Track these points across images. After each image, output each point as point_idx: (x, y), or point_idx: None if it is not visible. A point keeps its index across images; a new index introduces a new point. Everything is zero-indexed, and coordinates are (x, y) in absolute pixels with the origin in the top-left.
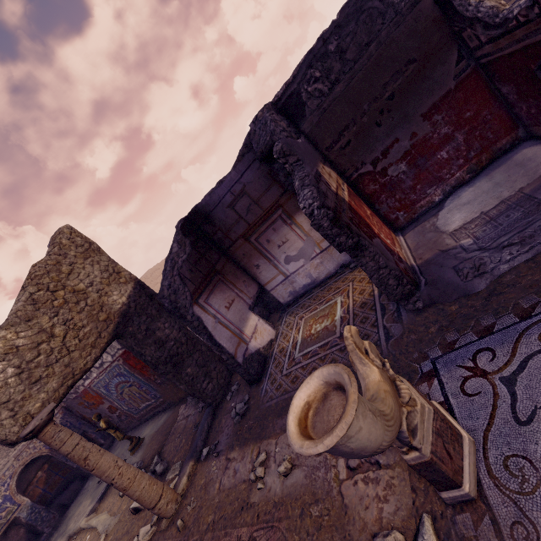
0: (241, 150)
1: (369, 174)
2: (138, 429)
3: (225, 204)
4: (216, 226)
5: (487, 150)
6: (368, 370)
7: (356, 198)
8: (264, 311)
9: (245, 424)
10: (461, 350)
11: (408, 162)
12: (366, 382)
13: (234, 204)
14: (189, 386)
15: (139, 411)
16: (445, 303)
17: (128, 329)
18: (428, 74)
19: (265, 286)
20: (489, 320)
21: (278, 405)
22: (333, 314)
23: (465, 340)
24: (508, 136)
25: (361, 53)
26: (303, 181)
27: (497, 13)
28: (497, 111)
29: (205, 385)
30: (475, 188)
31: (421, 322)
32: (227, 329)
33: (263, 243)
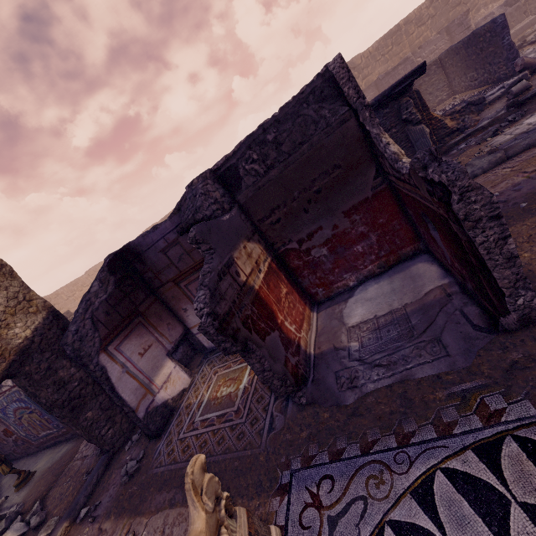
0: (178, 204)
1: (295, 251)
2: (35, 457)
3: (158, 249)
4: (148, 266)
5: (394, 252)
6: (197, 515)
7: (275, 276)
8: (189, 351)
9: (129, 489)
10: (314, 469)
11: (329, 248)
12: (190, 529)
13: (167, 250)
14: (86, 432)
15: (38, 438)
16: (322, 407)
17: (25, 368)
18: (350, 180)
19: (191, 329)
20: (342, 443)
21: (163, 475)
22: (240, 381)
23: (320, 459)
24: (412, 245)
25: (295, 149)
26: (204, 278)
27: (397, 160)
28: (404, 223)
29: (105, 430)
30: (379, 286)
31: (299, 421)
32: (135, 379)
33: (192, 291)
